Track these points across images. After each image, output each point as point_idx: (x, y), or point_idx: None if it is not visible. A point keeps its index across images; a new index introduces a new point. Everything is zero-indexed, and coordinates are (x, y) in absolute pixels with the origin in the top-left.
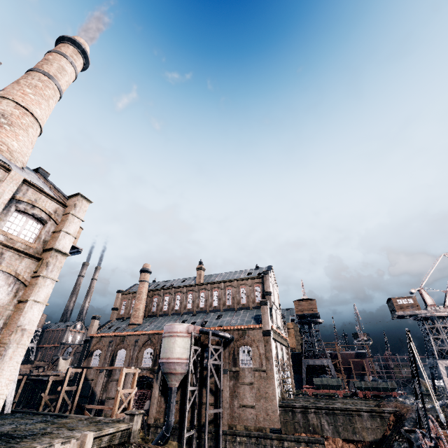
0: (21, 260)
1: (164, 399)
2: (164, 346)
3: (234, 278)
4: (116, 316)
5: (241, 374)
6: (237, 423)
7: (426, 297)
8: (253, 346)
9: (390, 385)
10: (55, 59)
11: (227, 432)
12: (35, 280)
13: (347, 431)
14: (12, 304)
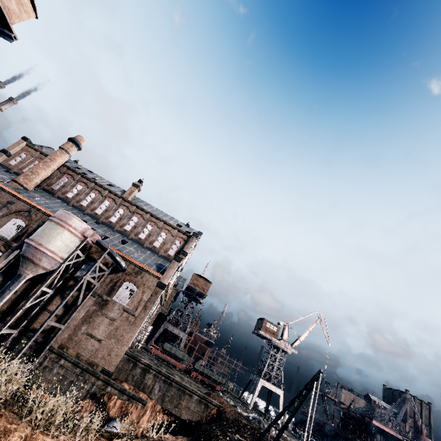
0: None
1: (2, 280)
2: (44, 229)
3: (164, 219)
4: (1, 161)
5: (110, 306)
6: (72, 346)
7: (286, 333)
8: (139, 289)
9: (221, 380)
10: None
11: (54, 349)
12: None
13: (171, 403)
14: None
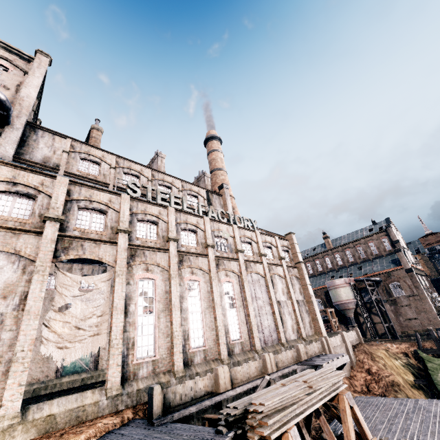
0: (294, 270)
1: (344, 326)
2: (333, 295)
3: (360, 238)
4: None
5: (398, 300)
6: (407, 330)
7: None
8: (400, 282)
9: None
10: (216, 156)
11: (401, 335)
12: (302, 276)
13: None
14: (301, 288)
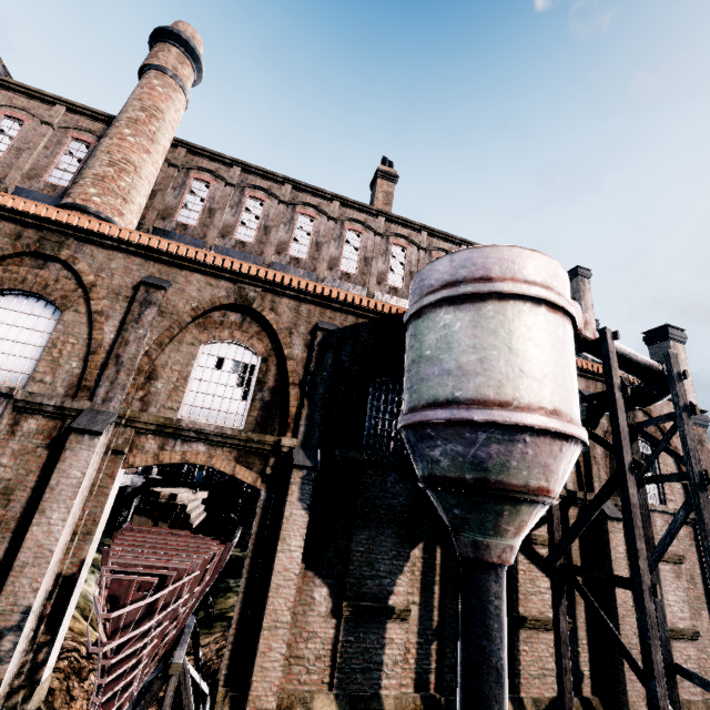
0: None
1: (330, 595)
2: (506, 340)
3: None
4: None
5: None
6: None
7: None
8: None
9: None
10: None
11: None
12: None
13: None
14: None
